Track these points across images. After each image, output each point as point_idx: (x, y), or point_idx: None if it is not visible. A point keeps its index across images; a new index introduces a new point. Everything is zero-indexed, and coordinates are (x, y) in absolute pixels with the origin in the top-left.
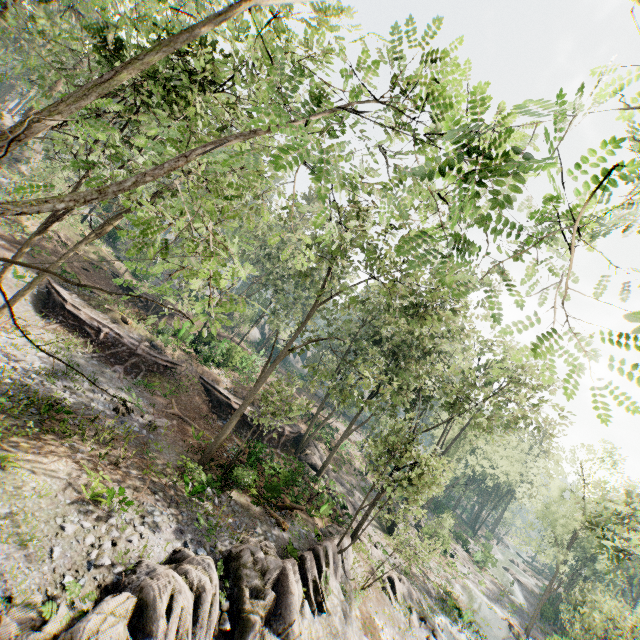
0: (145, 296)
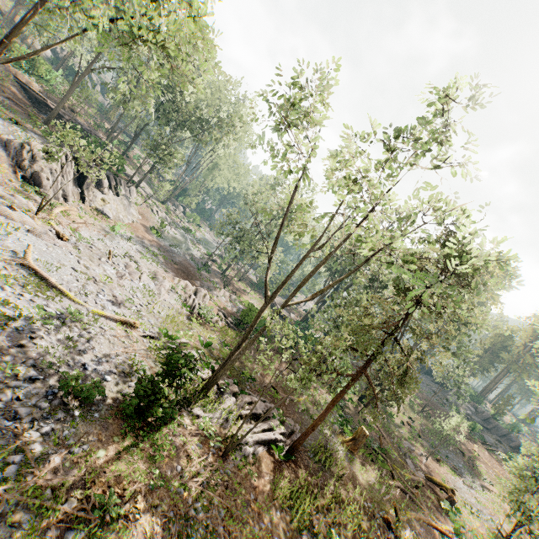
0: None
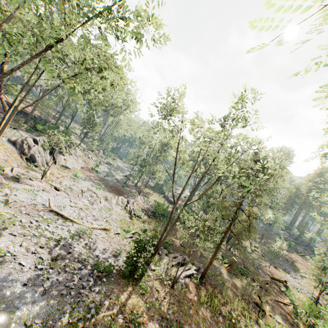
0: None
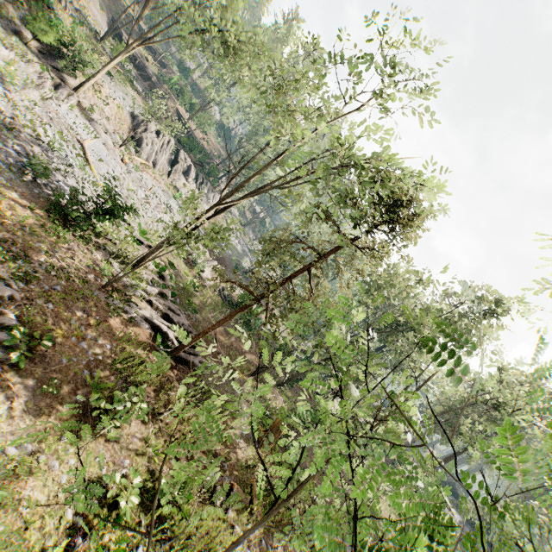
0: (155, 50)
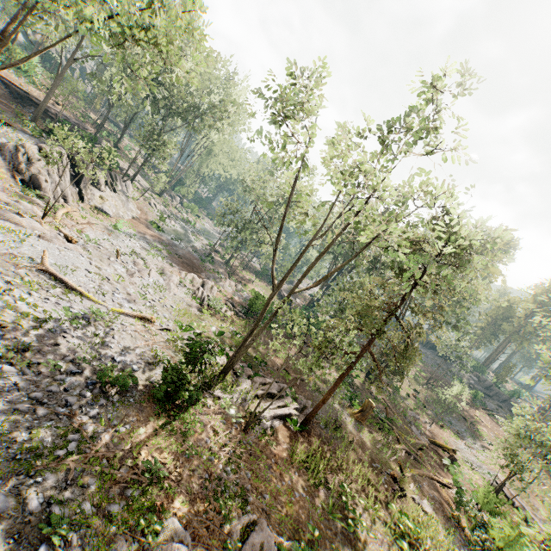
0: None
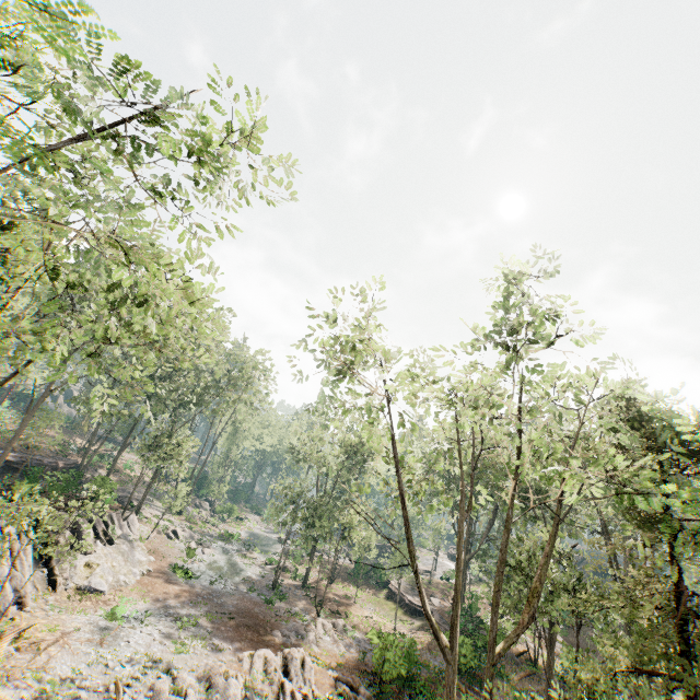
0: None
